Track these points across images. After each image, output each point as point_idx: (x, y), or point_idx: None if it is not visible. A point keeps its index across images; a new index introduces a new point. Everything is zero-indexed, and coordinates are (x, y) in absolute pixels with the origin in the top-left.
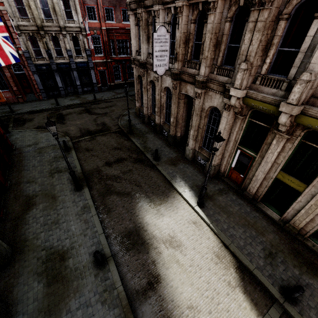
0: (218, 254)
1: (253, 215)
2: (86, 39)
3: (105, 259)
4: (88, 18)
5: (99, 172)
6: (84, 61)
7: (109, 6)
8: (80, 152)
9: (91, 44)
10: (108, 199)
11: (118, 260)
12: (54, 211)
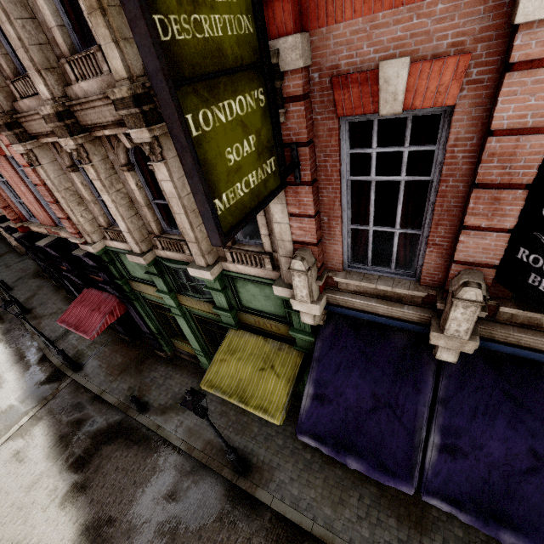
0: None
1: (30, 266)
2: None
3: None
4: None
5: None
6: None
7: None
8: None
9: None
10: None
11: None
12: None
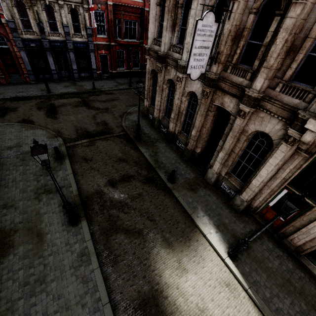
0: None
1: (297, 276)
2: (88, 15)
3: None
4: None
5: (101, 194)
6: (83, 41)
7: None
8: (76, 163)
9: (93, 22)
10: (113, 240)
11: None
12: (40, 260)
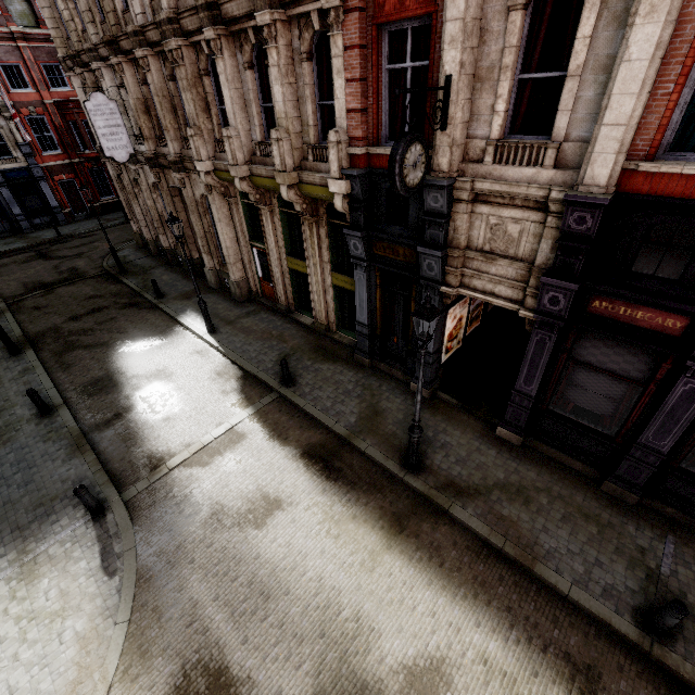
0: (221, 371)
1: (282, 328)
2: (16, 126)
3: (54, 408)
4: (9, 86)
5: (57, 330)
6: (20, 168)
7: (51, 61)
8: (22, 314)
9: (24, 134)
10: (68, 356)
11: (75, 407)
12: None
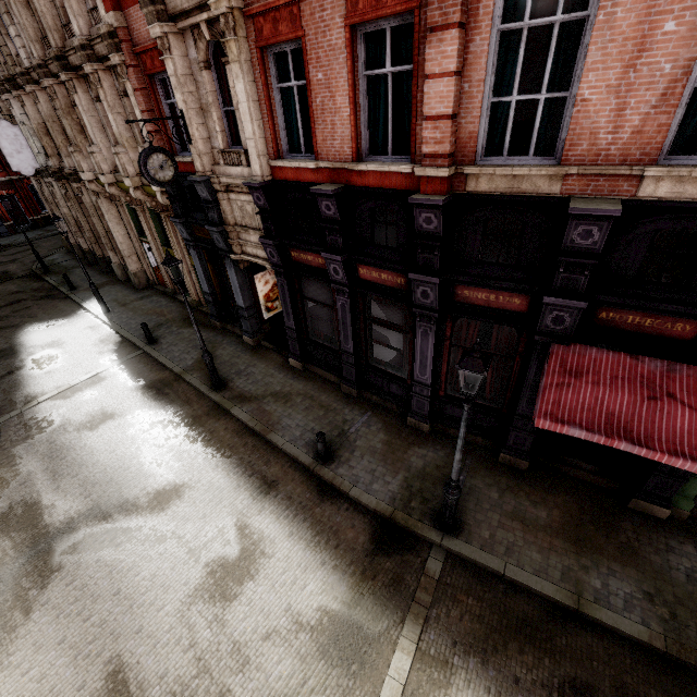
0: (104, 339)
1: (166, 306)
2: None
3: None
4: None
5: None
6: None
7: None
8: None
9: None
10: None
11: None
12: None
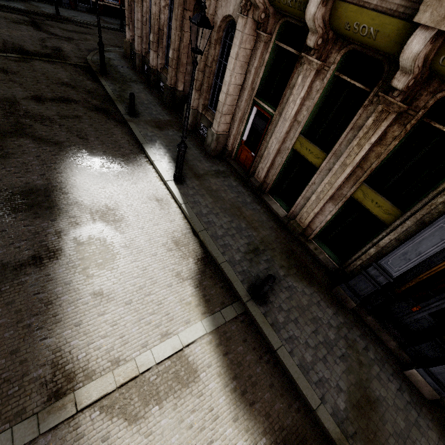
0: (179, 240)
1: (252, 207)
2: None
3: None
4: None
5: (13, 104)
6: None
7: None
8: None
9: None
10: (11, 141)
11: None
12: None
